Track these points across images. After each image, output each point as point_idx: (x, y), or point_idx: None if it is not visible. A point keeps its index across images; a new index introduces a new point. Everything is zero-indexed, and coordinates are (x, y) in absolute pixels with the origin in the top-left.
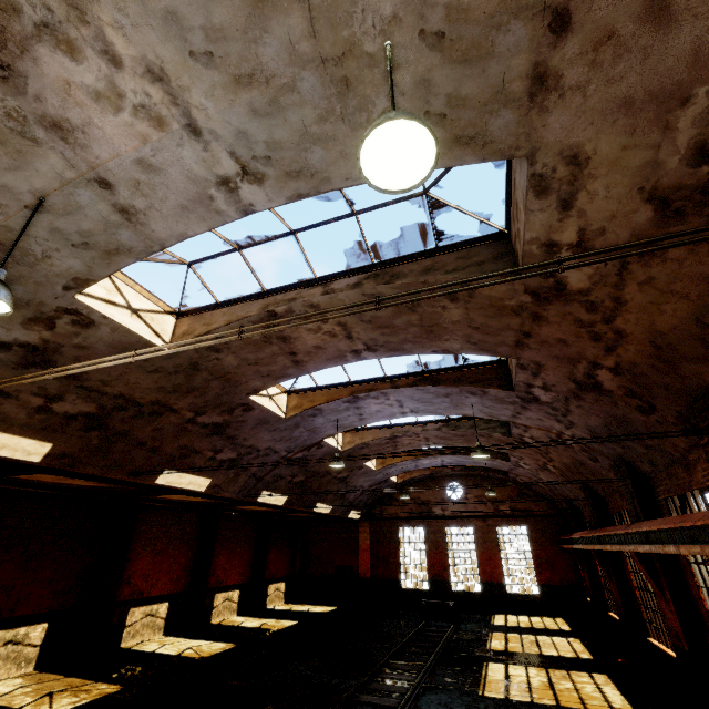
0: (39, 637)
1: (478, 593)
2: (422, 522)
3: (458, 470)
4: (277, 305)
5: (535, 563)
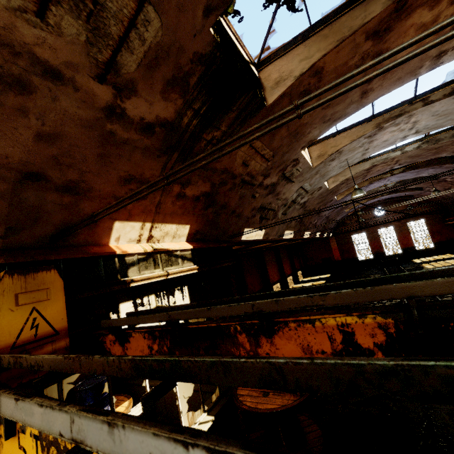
0: None
1: (400, 253)
2: (364, 230)
3: (382, 201)
4: (378, 162)
5: (431, 234)
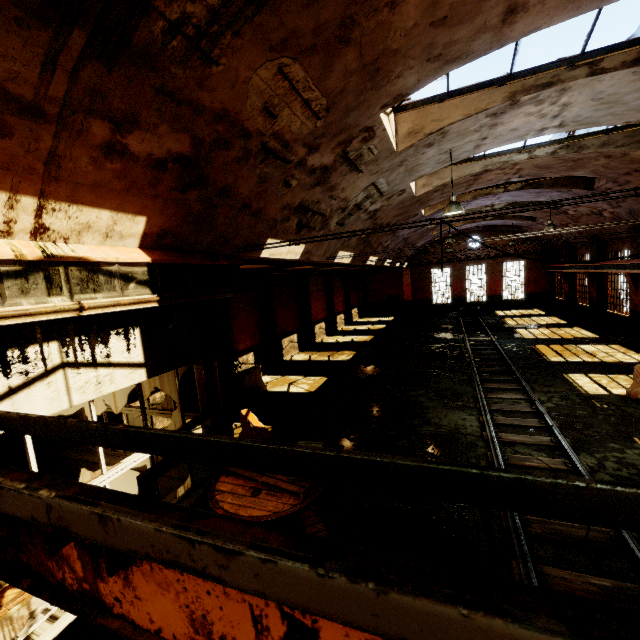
0: (296, 339)
1: (484, 302)
2: (449, 265)
3: (482, 228)
4: (494, 166)
5: (526, 282)
